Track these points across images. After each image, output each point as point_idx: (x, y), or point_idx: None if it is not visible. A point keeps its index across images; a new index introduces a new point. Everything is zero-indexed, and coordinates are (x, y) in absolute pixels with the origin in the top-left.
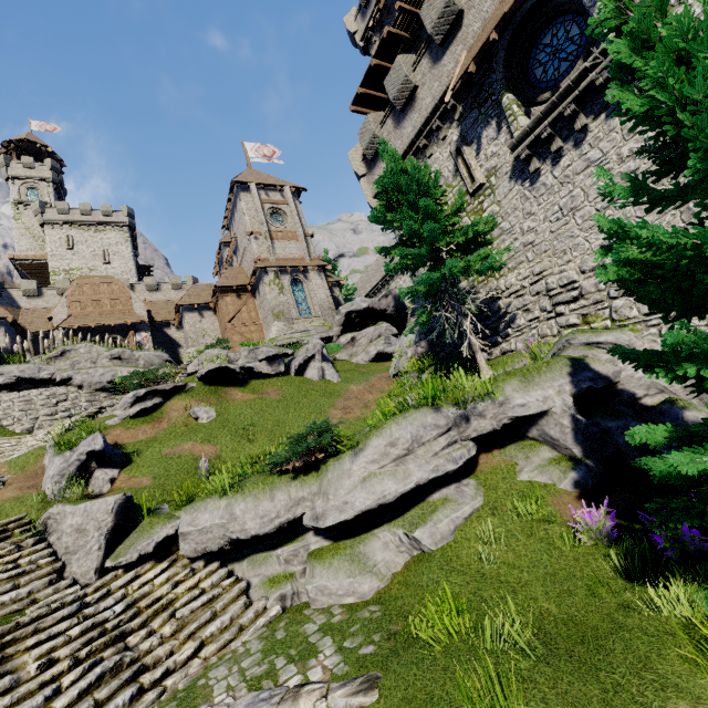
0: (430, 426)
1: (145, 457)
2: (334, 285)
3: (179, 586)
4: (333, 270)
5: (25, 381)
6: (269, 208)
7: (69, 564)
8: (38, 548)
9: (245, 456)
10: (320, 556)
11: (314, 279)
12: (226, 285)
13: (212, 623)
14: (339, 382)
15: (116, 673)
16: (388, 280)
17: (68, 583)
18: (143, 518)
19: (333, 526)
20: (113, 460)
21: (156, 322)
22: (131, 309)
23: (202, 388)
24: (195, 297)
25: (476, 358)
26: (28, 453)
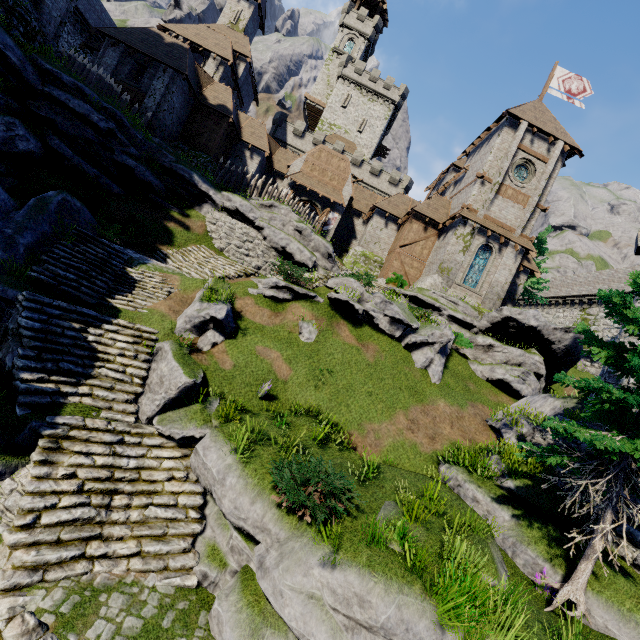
0: (415, 635)
1: (245, 340)
2: (525, 272)
3: (170, 482)
4: (539, 253)
5: (239, 213)
6: (521, 158)
7: (144, 395)
8: (142, 366)
9: (302, 397)
10: (244, 586)
11: (507, 257)
12: (422, 213)
13: (154, 545)
14: (435, 384)
15: (87, 522)
16: (594, 301)
17: (132, 410)
18: (198, 400)
19: (262, 591)
20: (225, 329)
21: (353, 208)
22: (341, 189)
23: (325, 307)
24: (393, 205)
25: (591, 530)
26: (195, 280)
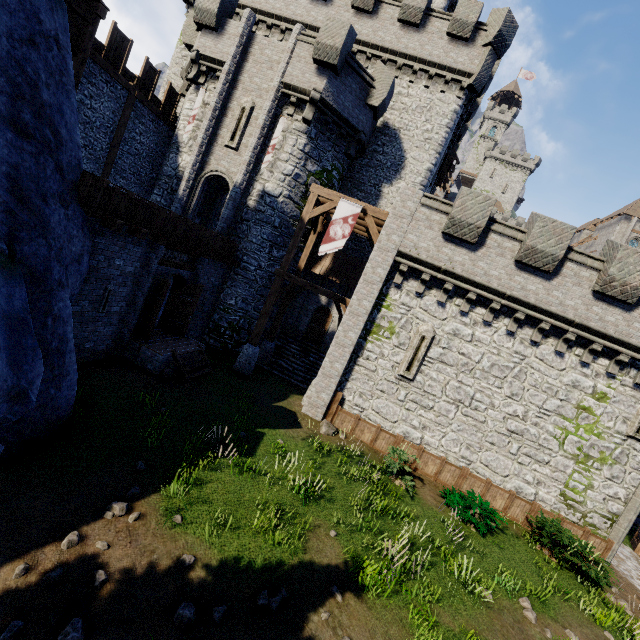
0: None
1: None
2: None
3: None
4: None
5: None
6: (633, 236)
7: None
8: None
9: None
10: None
11: None
12: None
13: None
14: None
15: None
16: None
17: None
18: None
19: None
20: None
21: None
22: None
23: None
24: None
25: None
26: None
